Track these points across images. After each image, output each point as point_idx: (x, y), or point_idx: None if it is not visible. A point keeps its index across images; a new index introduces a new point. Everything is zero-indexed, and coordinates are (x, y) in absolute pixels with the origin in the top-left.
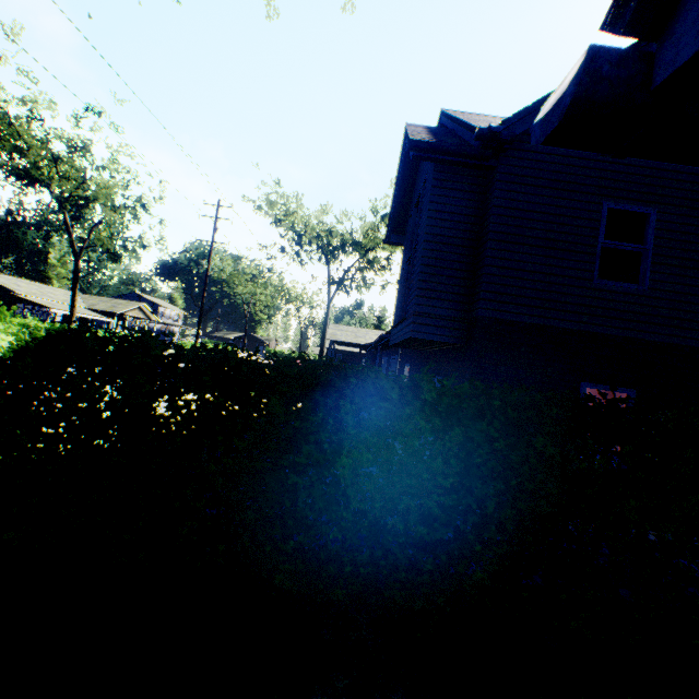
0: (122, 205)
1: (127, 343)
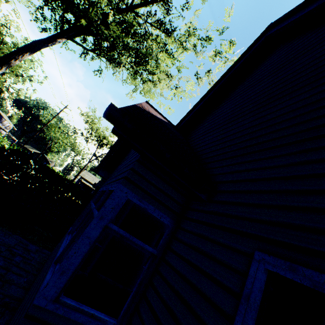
0: (21, 74)
1: (28, 156)
